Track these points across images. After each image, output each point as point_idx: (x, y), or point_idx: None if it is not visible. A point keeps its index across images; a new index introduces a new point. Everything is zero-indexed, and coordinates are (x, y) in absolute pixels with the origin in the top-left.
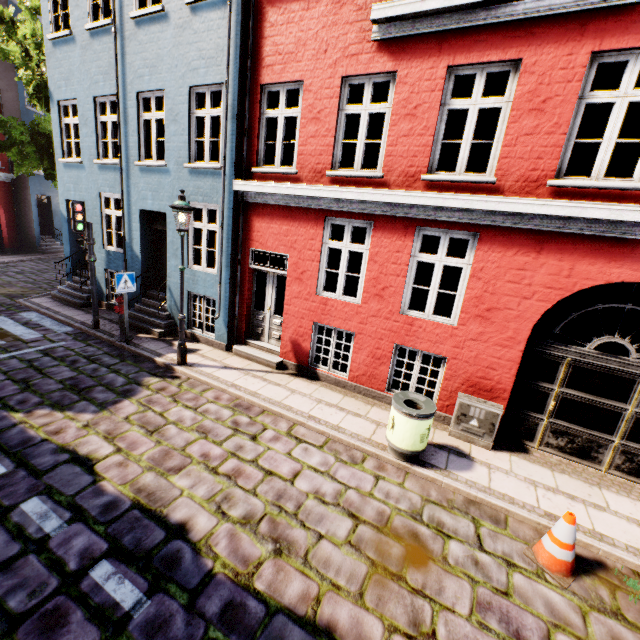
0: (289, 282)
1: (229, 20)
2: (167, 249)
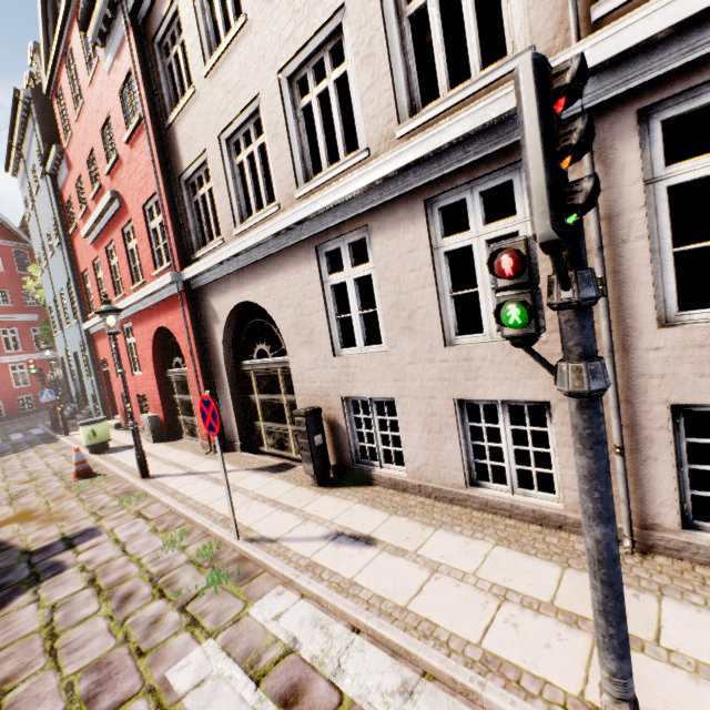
0: (111, 373)
1: (62, 251)
2: (82, 372)
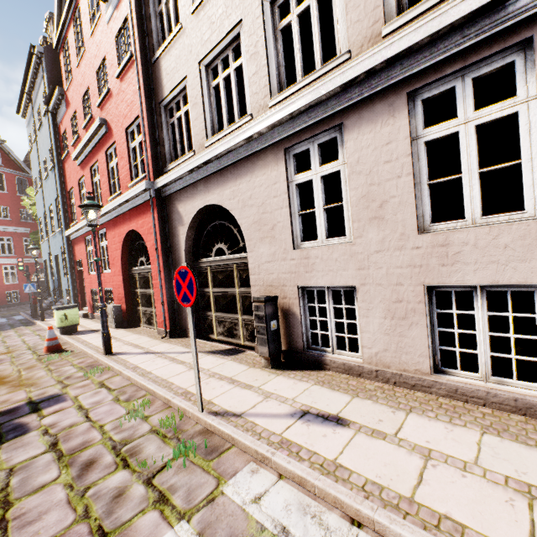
0: (84, 272)
1: (55, 173)
2: (60, 271)
